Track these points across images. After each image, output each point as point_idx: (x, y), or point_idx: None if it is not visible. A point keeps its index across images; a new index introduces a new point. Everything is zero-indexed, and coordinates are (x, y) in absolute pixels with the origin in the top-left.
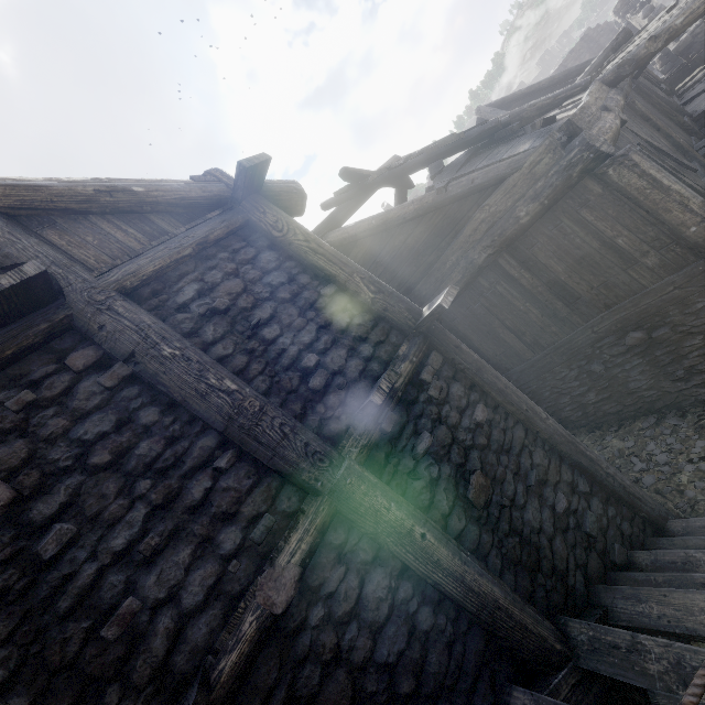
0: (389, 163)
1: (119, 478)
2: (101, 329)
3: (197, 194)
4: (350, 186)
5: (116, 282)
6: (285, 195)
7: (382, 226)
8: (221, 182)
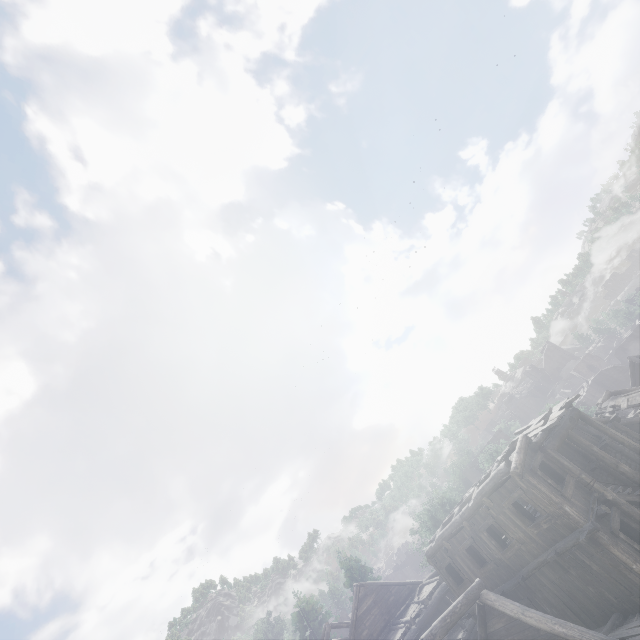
0: (607, 394)
1: (633, 469)
2: (613, 446)
3: (603, 420)
4: (613, 410)
5: (608, 438)
6: (617, 419)
7: (629, 423)
8: (605, 417)
